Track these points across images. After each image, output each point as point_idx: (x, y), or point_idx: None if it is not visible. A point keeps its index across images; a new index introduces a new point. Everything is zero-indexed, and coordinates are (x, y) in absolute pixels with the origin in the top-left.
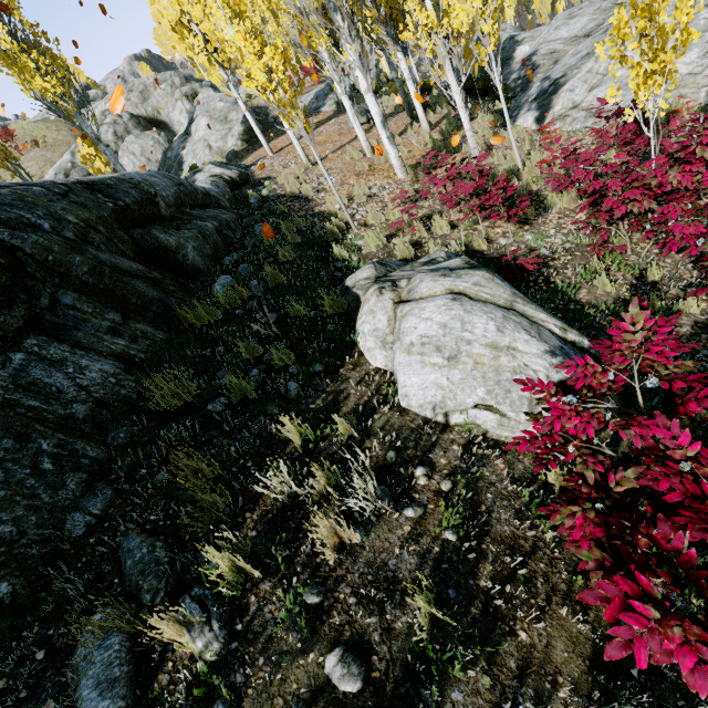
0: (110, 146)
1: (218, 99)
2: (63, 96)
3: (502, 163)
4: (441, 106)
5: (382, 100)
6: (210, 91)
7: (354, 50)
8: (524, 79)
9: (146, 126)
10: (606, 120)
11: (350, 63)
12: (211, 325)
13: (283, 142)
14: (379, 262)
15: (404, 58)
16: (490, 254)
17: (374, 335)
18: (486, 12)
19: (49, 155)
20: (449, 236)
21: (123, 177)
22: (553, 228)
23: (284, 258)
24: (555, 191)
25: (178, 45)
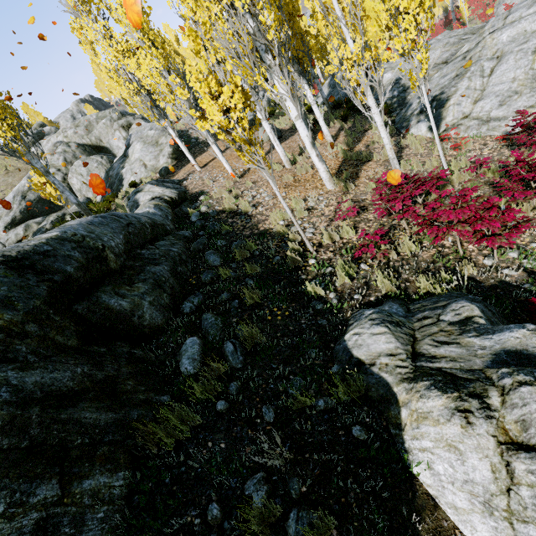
0: (60, 170)
1: (149, 127)
2: (13, 139)
3: (422, 169)
4: (333, 122)
5: (280, 119)
6: (142, 122)
7: (286, 84)
8: (399, 97)
9: (91, 152)
10: (523, 128)
11: (281, 95)
12: (189, 440)
13: (207, 157)
14: (391, 321)
15: (309, 88)
16: (486, 281)
17: (466, 490)
18: (419, 42)
19: (10, 180)
20: (420, 256)
21: (64, 235)
22: (531, 241)
23: (252, 300)
24: (506, 199)
25: (114, 90)
